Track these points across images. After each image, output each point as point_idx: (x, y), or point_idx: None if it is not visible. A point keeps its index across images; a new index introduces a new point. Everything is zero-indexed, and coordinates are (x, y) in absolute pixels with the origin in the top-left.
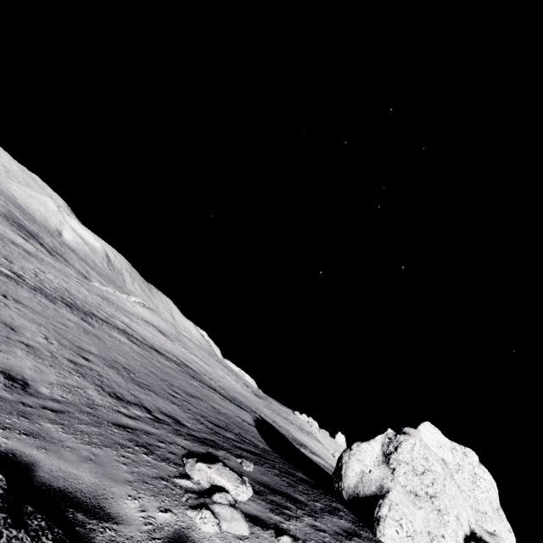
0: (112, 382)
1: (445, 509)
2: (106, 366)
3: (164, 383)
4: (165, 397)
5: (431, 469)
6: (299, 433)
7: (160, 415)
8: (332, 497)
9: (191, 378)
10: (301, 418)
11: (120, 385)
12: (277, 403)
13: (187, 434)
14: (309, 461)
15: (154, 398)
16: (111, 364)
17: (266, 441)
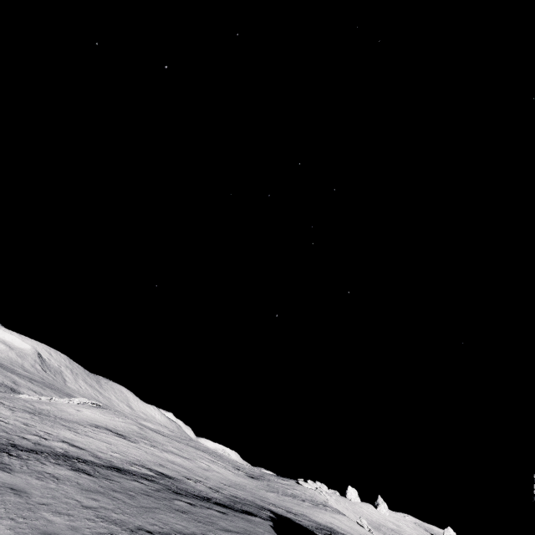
0: None
1: None
2: None
3: None
4: None
5: None
6: (317, 513)
7: None
8: None
9: (174, 497)
10: (308, 487)
11: None
12: (277, 477)
13: None
14: None
15: None
16: None
17: None
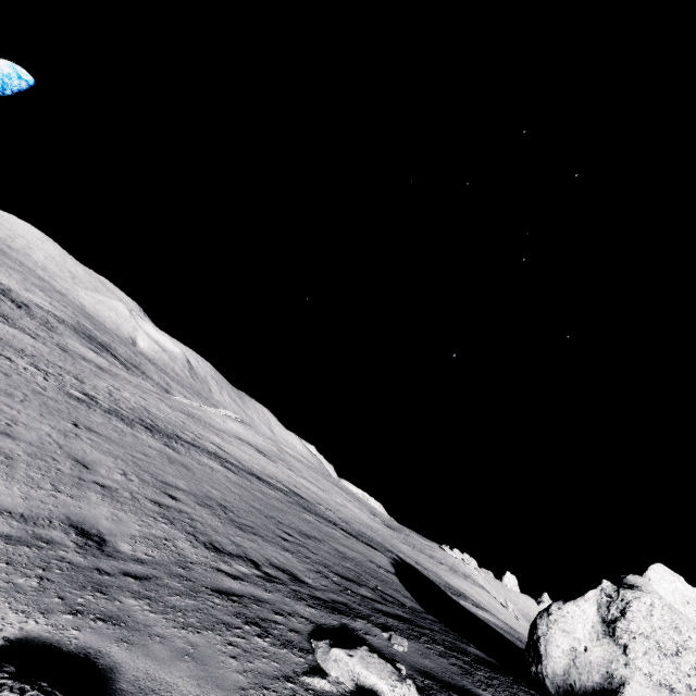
0: (207, 527)
1: None
2: (198, 505)
3: (271, 522)
4: (274, 542)
5: (688, 646)
6: (452, 578)
7: (271, 569)
8: (529, 688)
9: (303, 511)
10: (452, 555)
11: (217, 530)
12: (417, 535)
13: (309, 597)
14: (476, 621)
15: (261, 545)
16: (204, 501)
17: (414, 596)
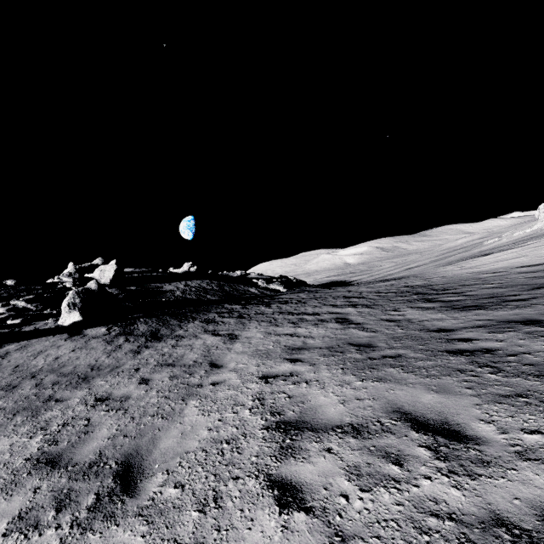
0: None
1: None
2: None
3: None
4: None
5: None
6: None
7: None
8: None
9: None
10: None
11: None
12: None
13: None
14: None
15: None
16: None
17: None
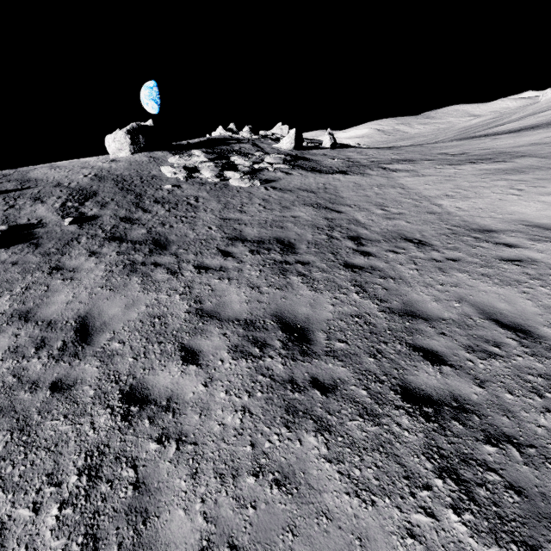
0: None
1: (548, 95)
2: None
3: None
4: None
5: (547, 92)
6: None
7: None
8: None
9: None
10: None
11: None
12: None
13: None
14: None
15: None
16: None
17: None
